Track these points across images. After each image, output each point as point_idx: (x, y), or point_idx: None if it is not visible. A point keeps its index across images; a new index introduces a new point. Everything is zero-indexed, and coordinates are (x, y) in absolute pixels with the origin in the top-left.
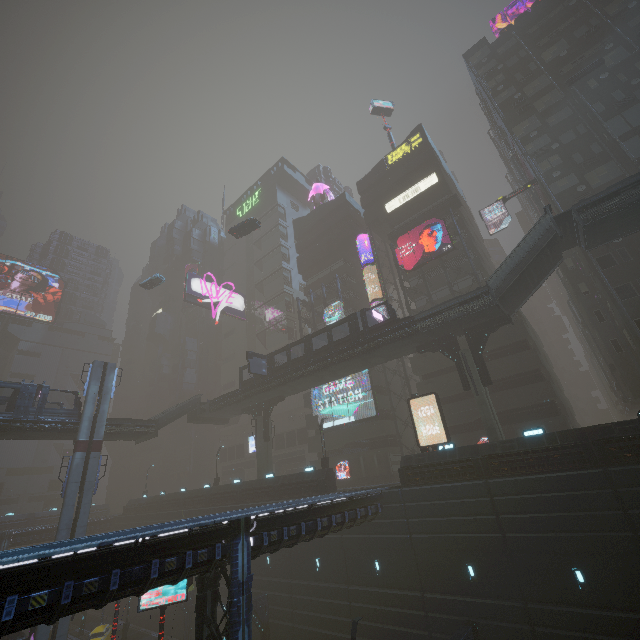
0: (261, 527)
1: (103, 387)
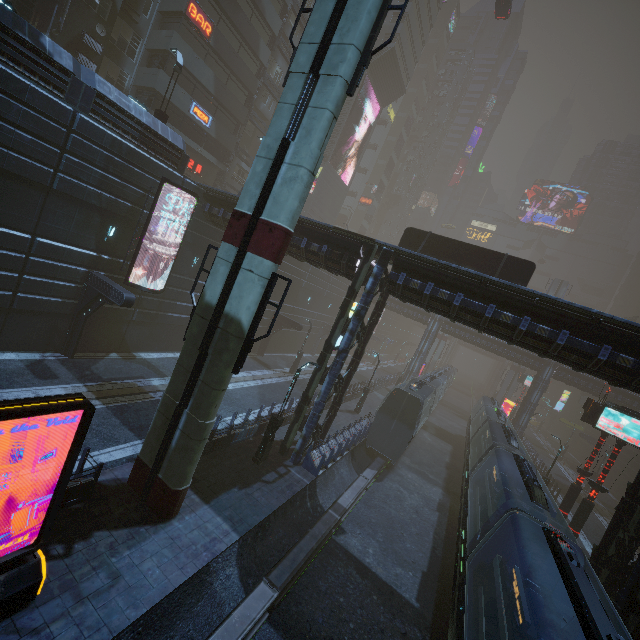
0: (562, 369)
1: (556, 294)
